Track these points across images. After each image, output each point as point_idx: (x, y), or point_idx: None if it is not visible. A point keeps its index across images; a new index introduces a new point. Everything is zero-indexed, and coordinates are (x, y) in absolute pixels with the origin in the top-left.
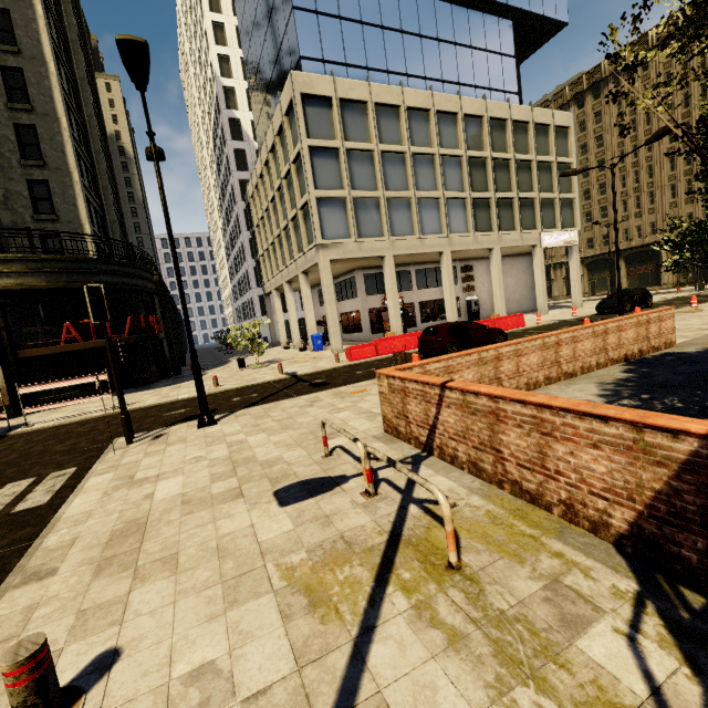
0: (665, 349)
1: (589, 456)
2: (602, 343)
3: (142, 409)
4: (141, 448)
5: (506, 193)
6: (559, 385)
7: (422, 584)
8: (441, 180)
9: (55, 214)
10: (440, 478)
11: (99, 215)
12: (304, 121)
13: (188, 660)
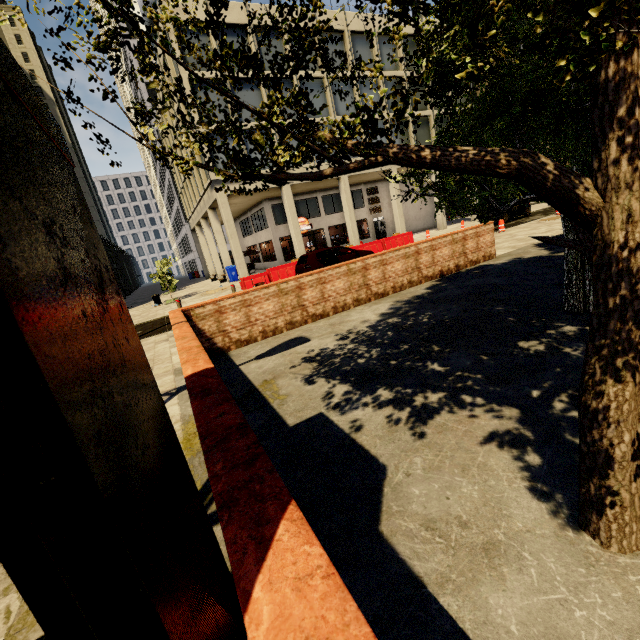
0: (484, 261)
1: None
2: (414, 263)
3: None
4: None
5: None
6: (365, 306)
7: None
8: (332, 105)
9: None
10: (175, 407)
11: None
12: (181, 51)
13: None
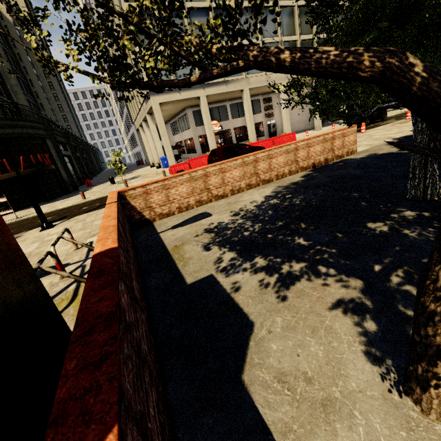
0: (347, 156)
1: None
2: (293, 157)
3: (31, 218)
4: None
5: (290, 36)
6: (255, 189)
7: None
8: None
9: None
10: None
11: None
12: None
13: None
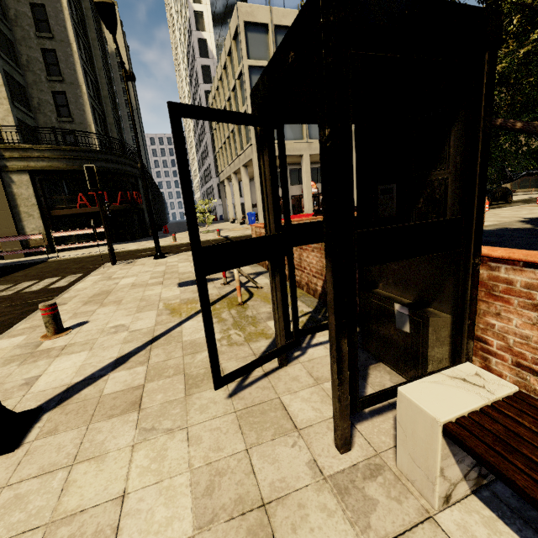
0: None
1: (311, 256)
2: None
3: (126, 251)
4: (119, 267)
5: None
6: None
7: (222, 309)
8: None
9: (71, 117)
10: (265, 279)
11: (101, 118)
12: (246, 44)
13: (114, 324)
